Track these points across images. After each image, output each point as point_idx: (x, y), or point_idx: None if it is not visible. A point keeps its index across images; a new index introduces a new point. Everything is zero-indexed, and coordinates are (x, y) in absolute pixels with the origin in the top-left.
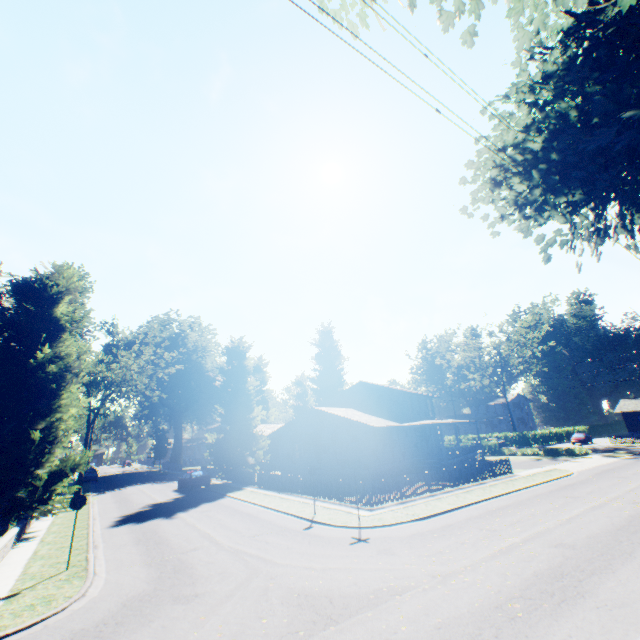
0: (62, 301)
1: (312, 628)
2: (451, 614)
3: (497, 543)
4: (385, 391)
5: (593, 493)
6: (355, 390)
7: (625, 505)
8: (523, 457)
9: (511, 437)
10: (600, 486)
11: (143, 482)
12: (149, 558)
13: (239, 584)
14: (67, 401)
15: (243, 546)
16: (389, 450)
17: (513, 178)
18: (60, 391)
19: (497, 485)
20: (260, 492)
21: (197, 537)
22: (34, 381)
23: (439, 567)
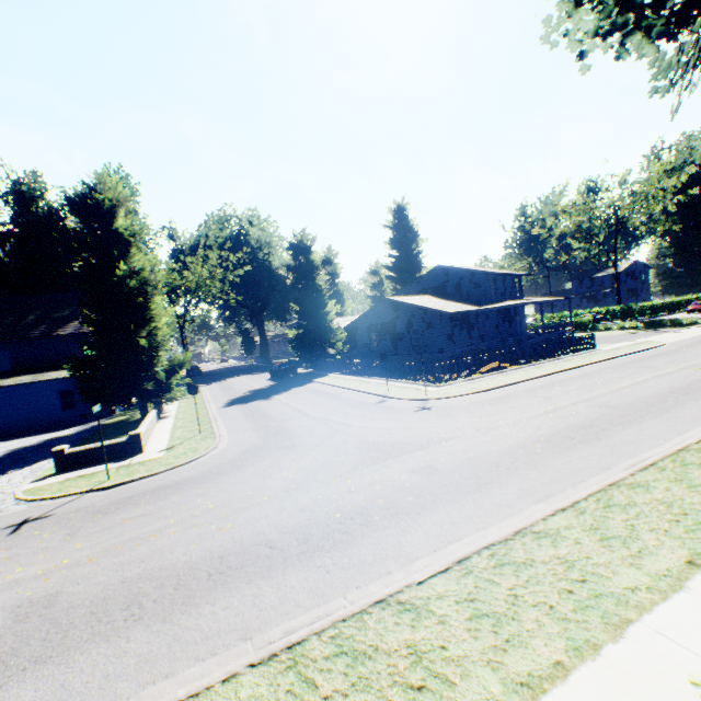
0: (118, 216)
1: (376, 461)
2: (482, 452)
3: (545, 407)
4: (465, 274)
5: (671, 363)
6: (432, 276)
7: (697, 372)
8: (618, 332)
9: (613, 312)
10: (685, 356)
11: (241, 375)
12: (256, 426)
13: (324, 439)
14: (157, 312)
15: (327, 416)
16: (466, 334)
17: (578, 10)
18: (148, 304)
19: (572, 360)
20: (342, 377)
21: (291, 412)
22: (124, 297)
23: (485, 424)
